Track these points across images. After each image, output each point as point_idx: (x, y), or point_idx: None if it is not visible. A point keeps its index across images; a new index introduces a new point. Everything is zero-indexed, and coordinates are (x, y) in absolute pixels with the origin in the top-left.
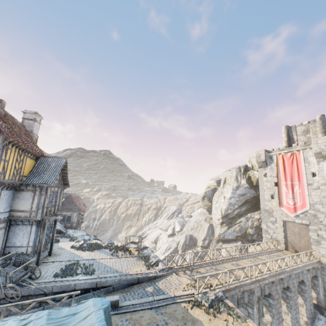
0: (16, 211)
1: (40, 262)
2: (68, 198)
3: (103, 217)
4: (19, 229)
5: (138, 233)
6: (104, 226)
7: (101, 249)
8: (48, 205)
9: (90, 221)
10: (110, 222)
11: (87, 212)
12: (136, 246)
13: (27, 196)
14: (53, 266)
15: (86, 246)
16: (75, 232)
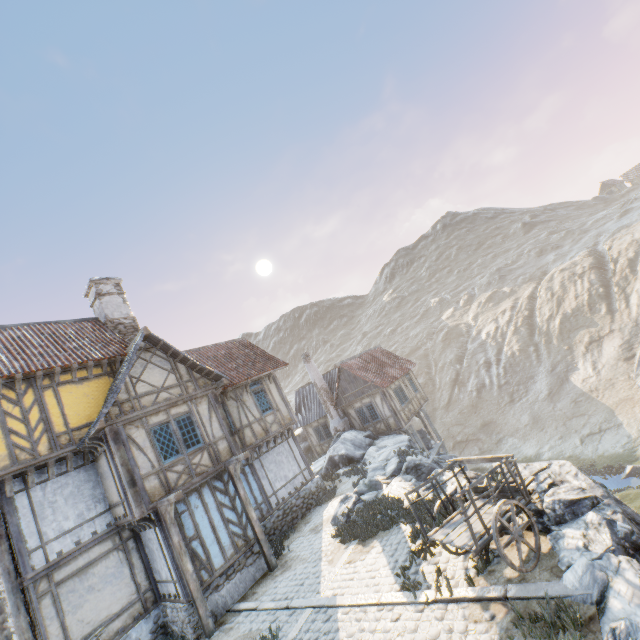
0: (114, 507)
1: (230, 610)
2: (343, 375)
3: (505, 352)
4: (149, 539)
5: (634, 349)
6: (519, 372)
7: (394, 528)
8: (159, 464)
9: (480, 373)
10: (527, 355)
11: (465, 356)
12: (472, 540)
13: (106, 467)
14: (230, 639)
15: (357, 517)
16: (379, 449)
